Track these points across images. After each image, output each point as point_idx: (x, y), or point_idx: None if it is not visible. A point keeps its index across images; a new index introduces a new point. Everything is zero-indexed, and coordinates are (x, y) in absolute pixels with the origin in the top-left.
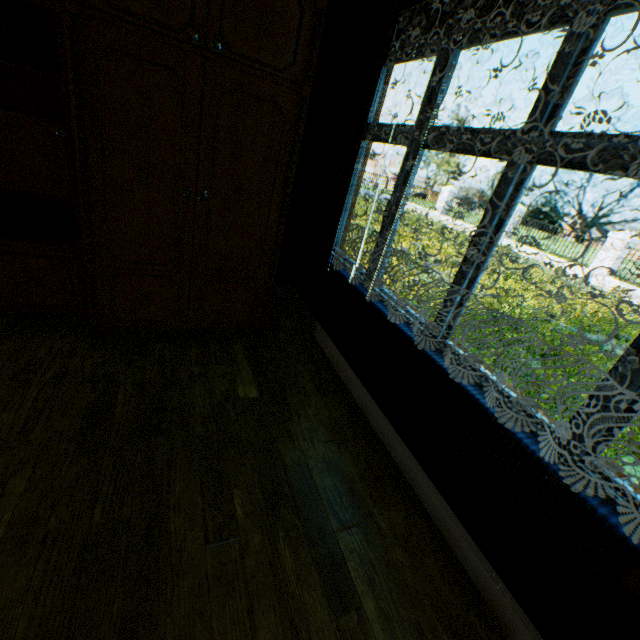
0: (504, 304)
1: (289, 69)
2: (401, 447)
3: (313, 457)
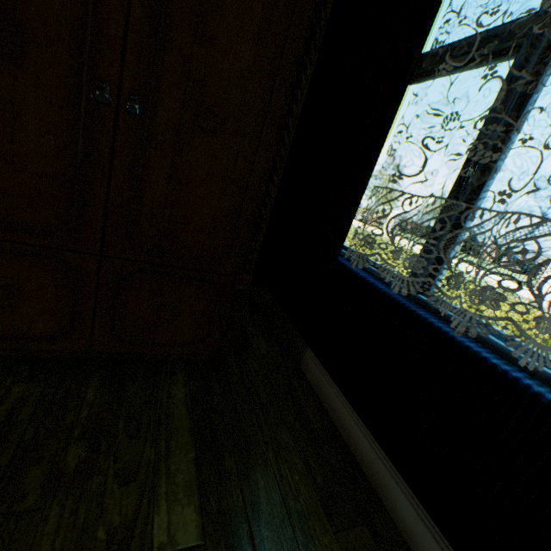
0: None
1: None
2: None
3: None
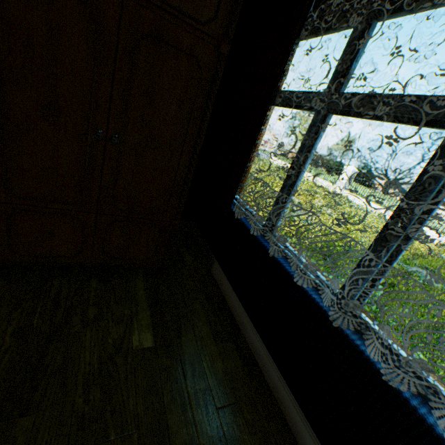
0: (350, 240)
1: (210, 23)
2: (301, 419)
3: (207, 434)
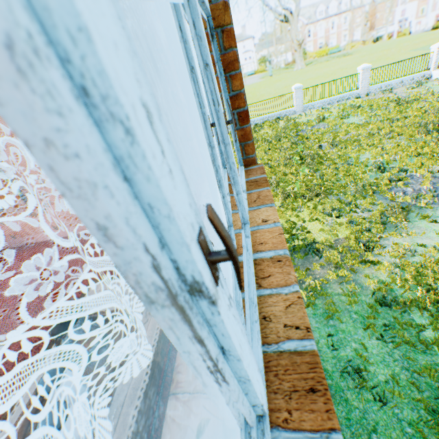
0: None
1: None
2: None
3: None
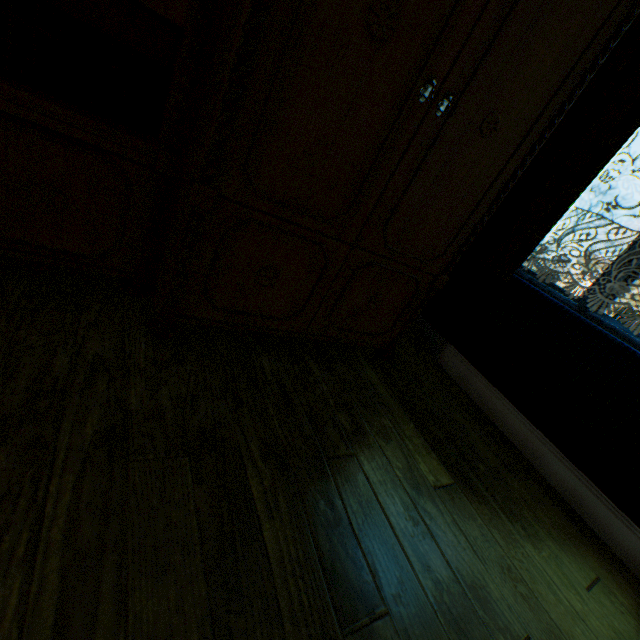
0: None
1: None
2: None
3: (604, 635)
